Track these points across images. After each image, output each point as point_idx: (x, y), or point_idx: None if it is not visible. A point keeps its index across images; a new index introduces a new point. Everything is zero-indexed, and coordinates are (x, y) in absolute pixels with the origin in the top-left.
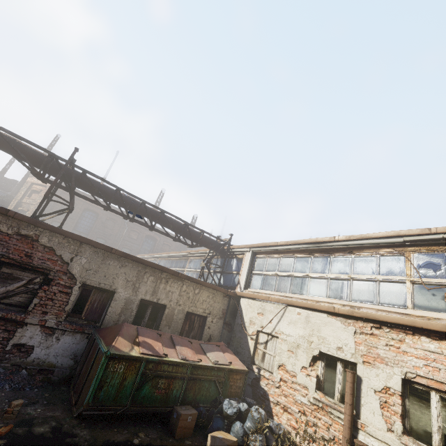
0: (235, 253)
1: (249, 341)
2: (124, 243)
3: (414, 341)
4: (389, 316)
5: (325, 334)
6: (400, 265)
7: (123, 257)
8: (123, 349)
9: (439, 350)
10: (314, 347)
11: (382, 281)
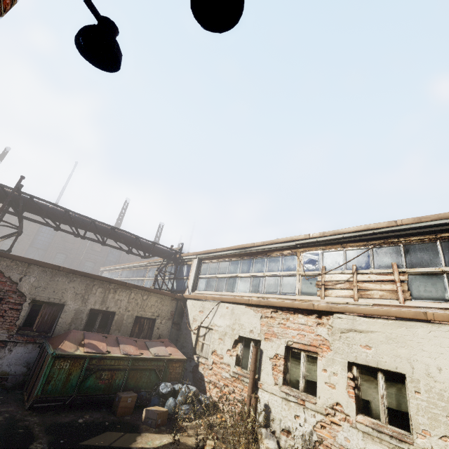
0: (185, 260)
1: (192, 336)
2: (87, 256)
3: (294, 318)
4: (280, 302)
5: (243, 321)
6: (294, 262)
7: (71, 273)
8: (69, 350)
9: (306, 322)
10: (236, 333)
11: (283, 276)
